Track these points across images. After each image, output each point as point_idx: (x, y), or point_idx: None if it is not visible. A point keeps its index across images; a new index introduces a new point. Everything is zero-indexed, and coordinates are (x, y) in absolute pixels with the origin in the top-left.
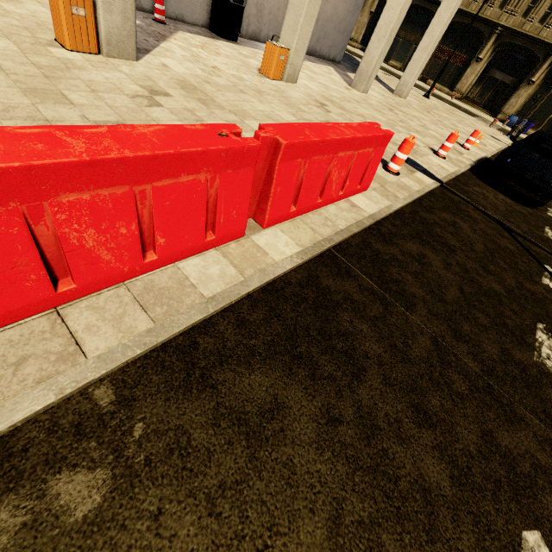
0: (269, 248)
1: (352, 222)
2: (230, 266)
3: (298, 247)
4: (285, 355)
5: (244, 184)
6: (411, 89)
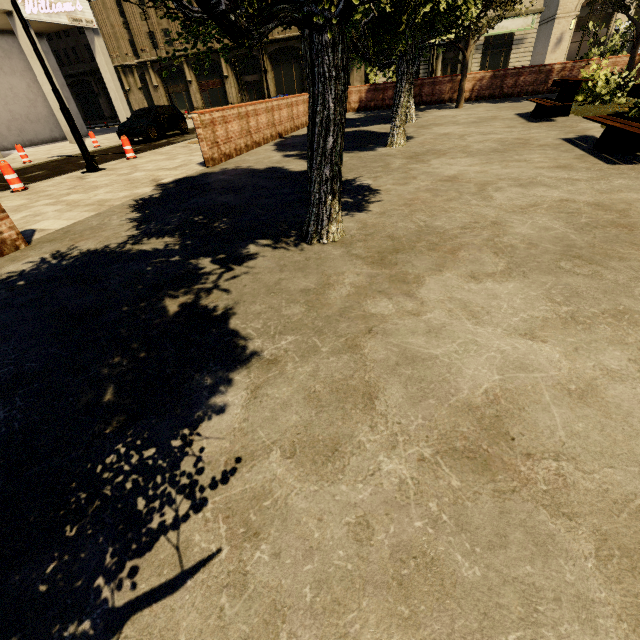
0: None
1: None
2: None
3: None
4: None
5: None
6: None
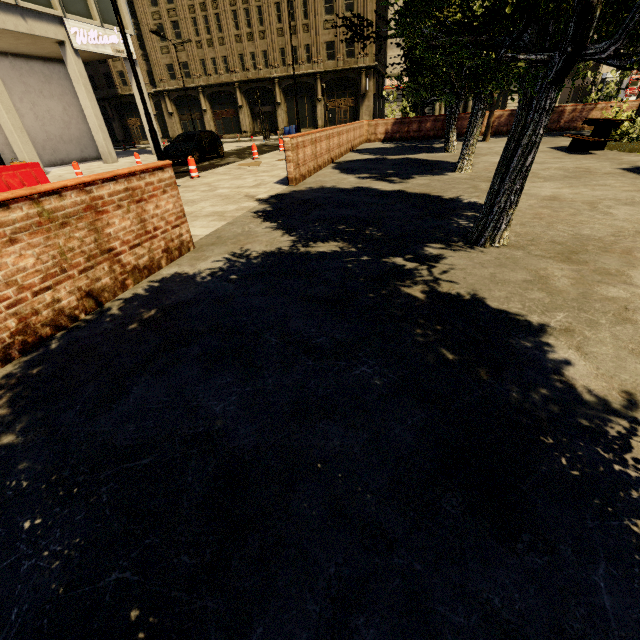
0: None
1: None
2: None
3: None
4: None
5: None
6: None
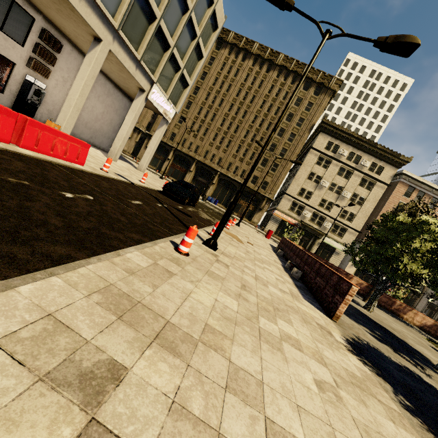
0: (20, 150)
1: (68, 164)
2: (0, 144)
3: (35, 155)
4: (18, 159)
5: (11, 123)
6: (154, 174)
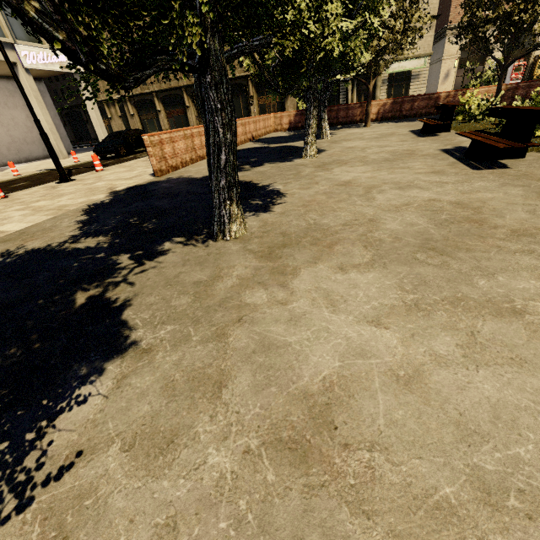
0: None
1: None
2: None
3: None
4: None
5: None
6: None
